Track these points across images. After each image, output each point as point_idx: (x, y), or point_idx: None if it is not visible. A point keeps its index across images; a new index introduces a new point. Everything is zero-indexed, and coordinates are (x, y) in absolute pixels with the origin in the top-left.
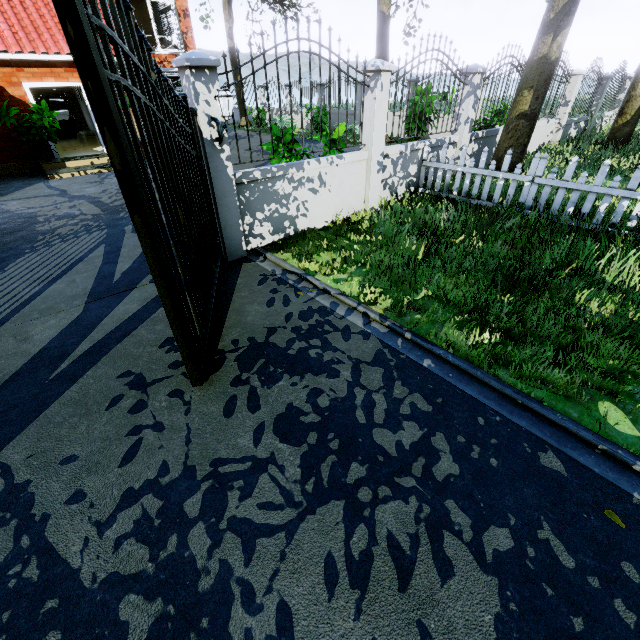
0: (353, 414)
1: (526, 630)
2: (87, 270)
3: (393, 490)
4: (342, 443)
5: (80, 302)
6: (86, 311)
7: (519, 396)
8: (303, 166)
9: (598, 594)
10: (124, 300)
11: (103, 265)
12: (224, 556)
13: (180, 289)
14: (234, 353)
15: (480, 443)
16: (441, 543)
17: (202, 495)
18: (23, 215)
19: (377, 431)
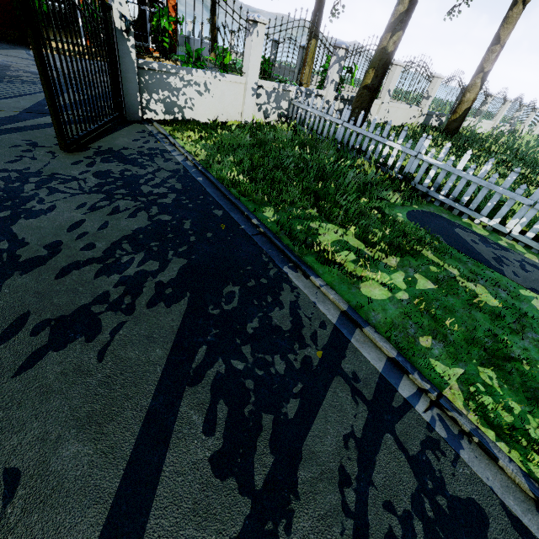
0: (139, 180)
1: (148, 232)
2: (31, 99)
3: (133, 199)
4: (123, 184)
5: (18, 110)
6: (19, 115)
7: (229, 195)
8: (192, 72)
9: (188, 234)
10: (46, 117)
11: (43, 100)
12: (38, 192)
13: (61, 91)
14: (96, 149)
15: (191, 201)
16: (138, 212)
17: (41, 179)
18: (0, 64)
19: (145, 186)
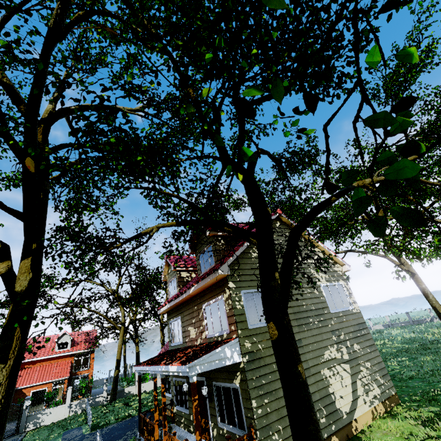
0: None
1: None
2: None
3: None
4: None
5: None
6: None
7: None
8: (46, 410)
9: None
10: None
11: None
12: None
13: None
14: None
15: None
16: None
17: None
18: None
19: None
